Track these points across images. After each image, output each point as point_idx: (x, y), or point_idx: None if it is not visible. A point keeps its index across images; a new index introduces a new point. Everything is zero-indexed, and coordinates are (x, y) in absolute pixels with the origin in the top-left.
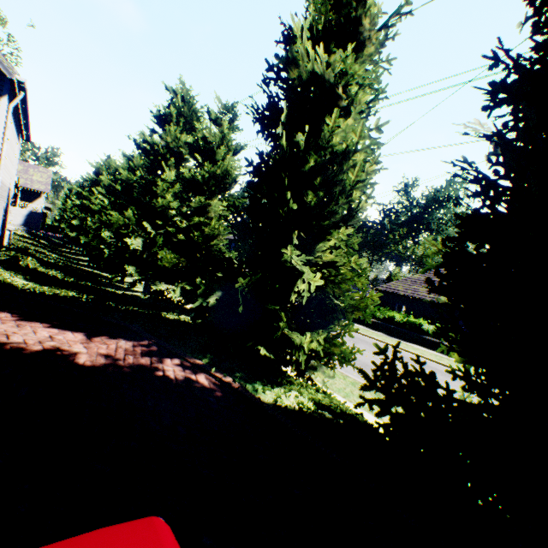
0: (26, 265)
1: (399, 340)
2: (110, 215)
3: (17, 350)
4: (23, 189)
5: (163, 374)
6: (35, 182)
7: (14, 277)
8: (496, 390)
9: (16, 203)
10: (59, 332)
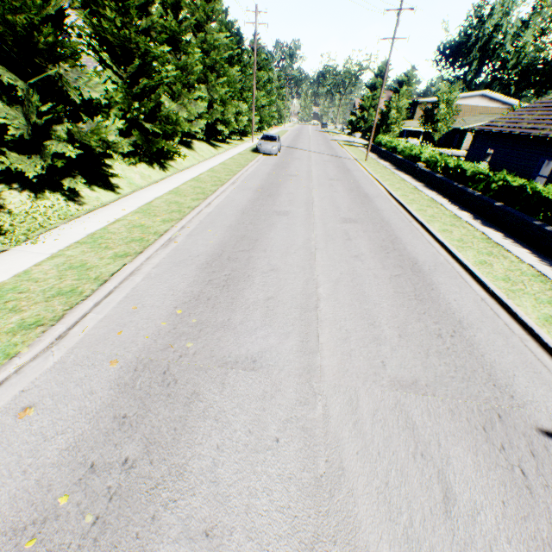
0: None
1: (423, 189)
2: None
3: None
4: None
5: None
6: None
7: None
8: (394, 219)
9: None
10: None
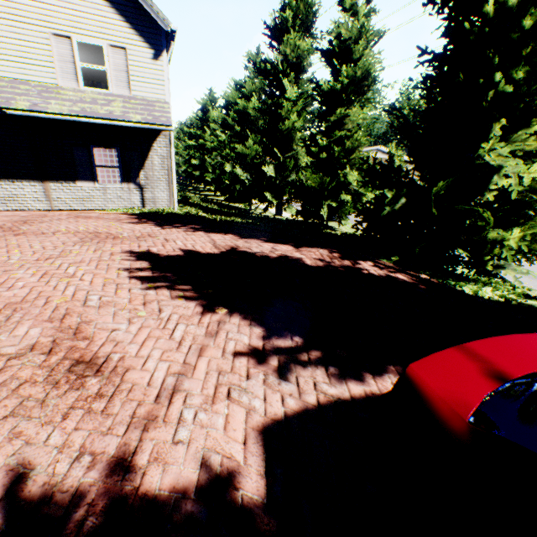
0: (193, 202)
1: None
2: (234, 148)
3: (265, 257)
4: None
5: (368, 272)
6: None
7: (198, 212)
8: None
9: None
10: (274, 245)
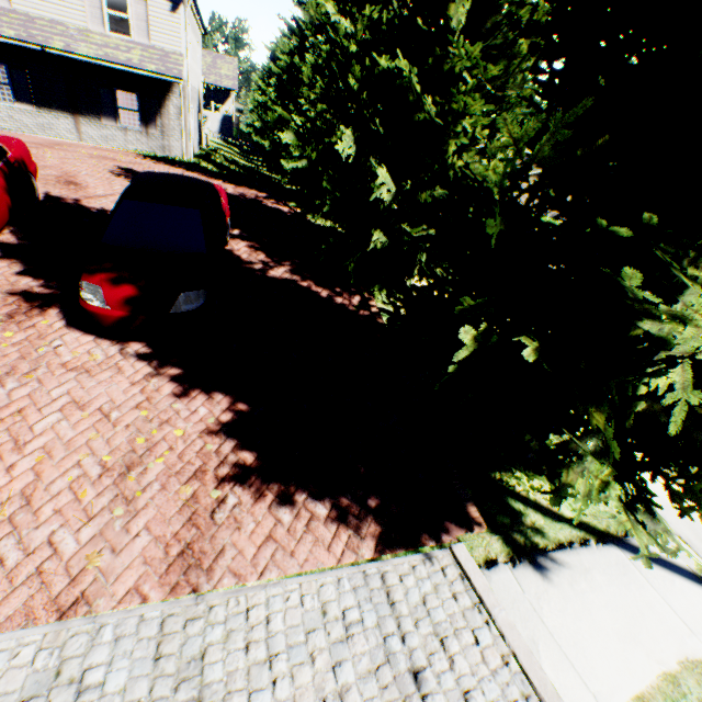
0: (216, 160)
1: None
2: (276, 112)
3: None
4: (215, 89)
5: (266, 204)
6: (223, 79)
7: (207, 166)
8: None
9: (211, 107)
10: (223, 184)
